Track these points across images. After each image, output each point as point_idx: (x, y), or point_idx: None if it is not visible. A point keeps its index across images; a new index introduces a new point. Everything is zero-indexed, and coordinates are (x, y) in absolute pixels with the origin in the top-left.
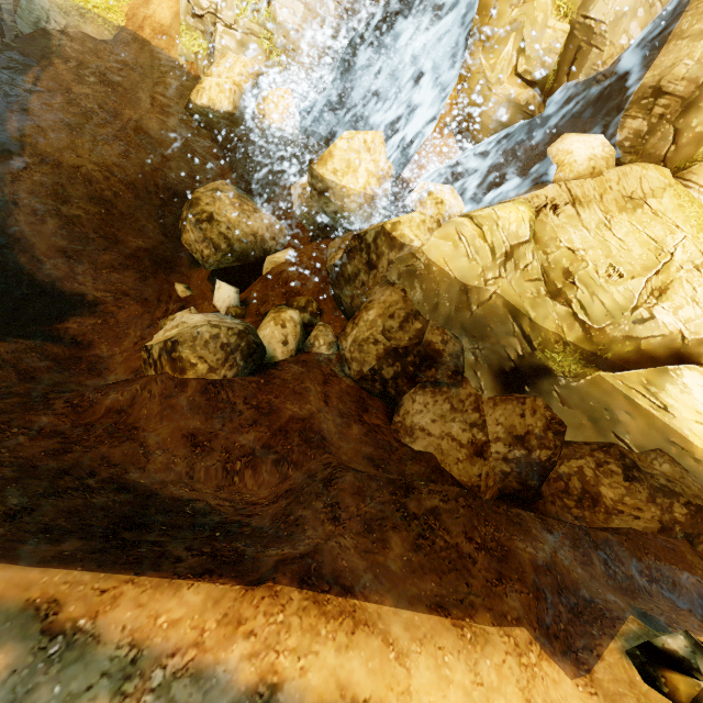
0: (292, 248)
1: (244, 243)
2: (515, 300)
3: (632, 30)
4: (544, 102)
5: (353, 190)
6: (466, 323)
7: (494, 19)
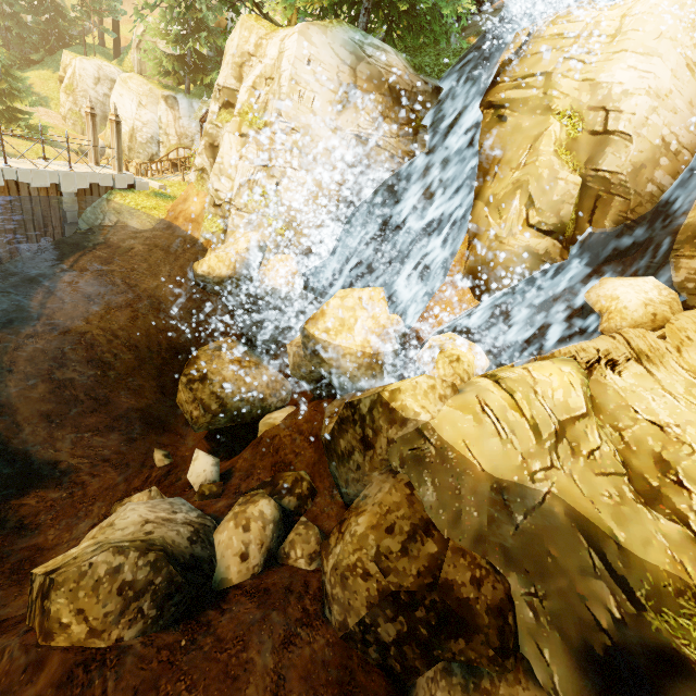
0: (293, 406)
1: (240, 401)
2: (585, 506)
3: (655, 176)
4: (567, 249)
5: (348, 349)
6: (509, 544)
7: (496, 182)
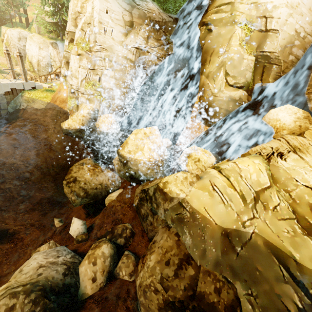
0: (122, 188)
1: (95, 189)
2: (274, 239)
3: (293, 51)
4: (250, 95)
5: (142, 160)
6: (234, 264)
7: (210, 64)
